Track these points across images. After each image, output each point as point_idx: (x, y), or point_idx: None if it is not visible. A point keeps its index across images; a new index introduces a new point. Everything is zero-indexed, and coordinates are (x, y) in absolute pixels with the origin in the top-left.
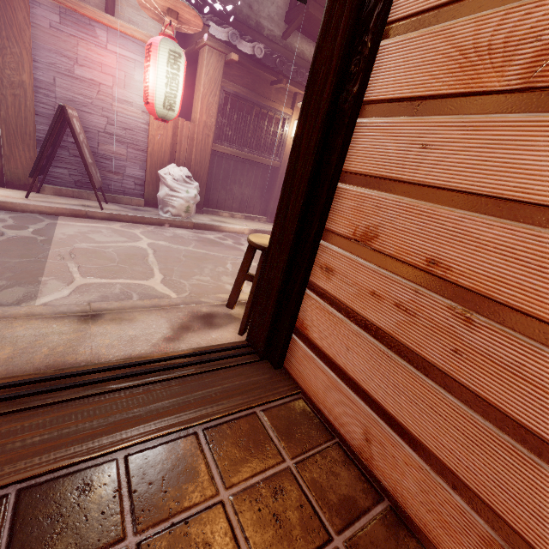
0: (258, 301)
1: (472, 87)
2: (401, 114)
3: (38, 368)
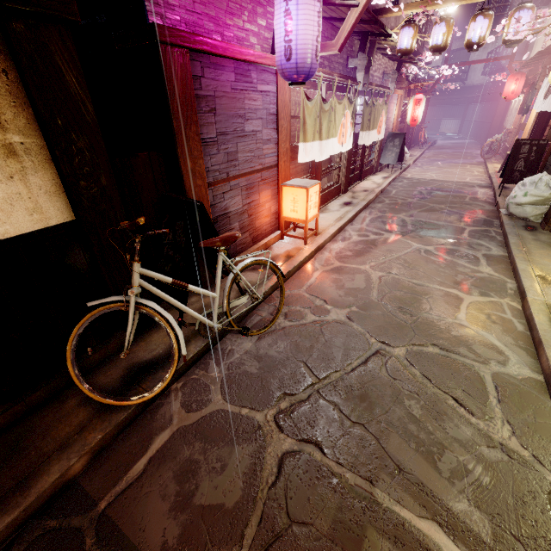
0: None
1: None
2: None
3: None
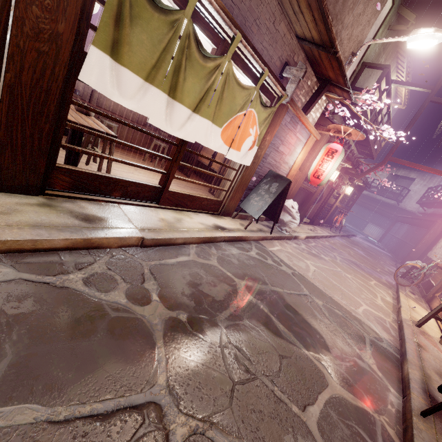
0: None
1: None
2: None
3: None
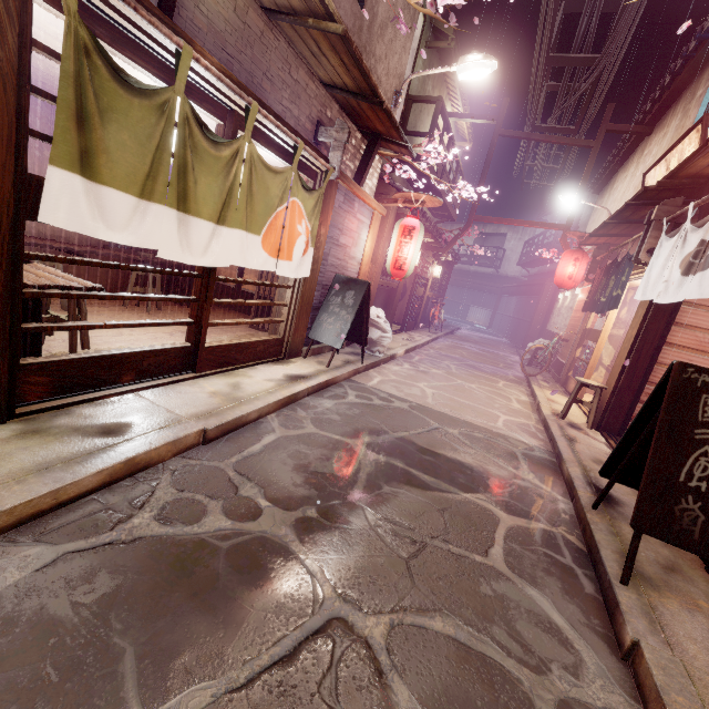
0: (612, 412)
1: (704, 350)
2: (681, 350)
3: None
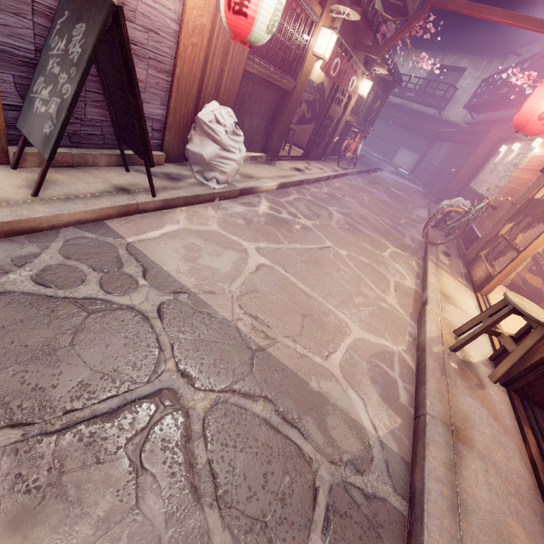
0: None
1: None
2: None
3: (539, 522)
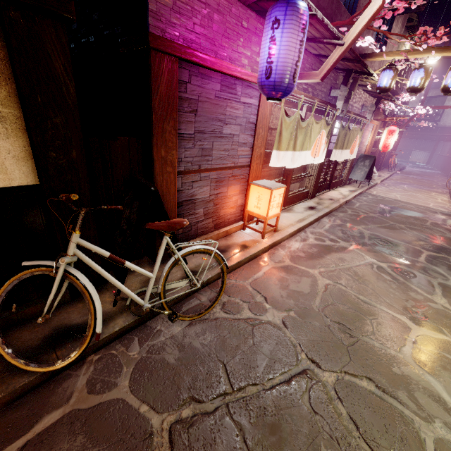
0: None
1: None
2: None
3: None
